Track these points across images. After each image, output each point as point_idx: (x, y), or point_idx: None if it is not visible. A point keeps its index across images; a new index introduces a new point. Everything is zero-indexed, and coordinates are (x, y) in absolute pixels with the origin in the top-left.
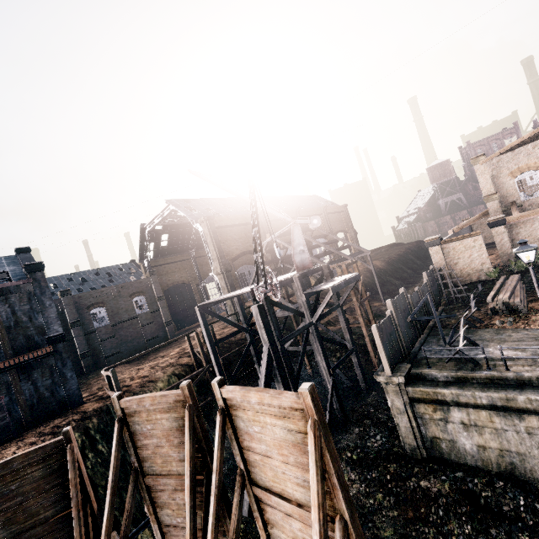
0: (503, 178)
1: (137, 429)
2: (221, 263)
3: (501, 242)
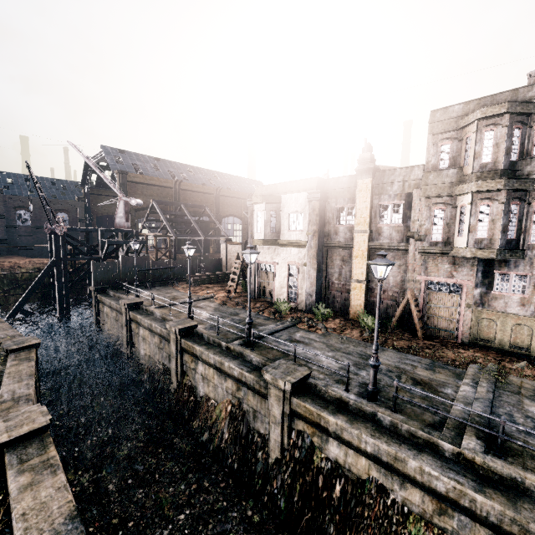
0: None
1: None
2: None
3: None
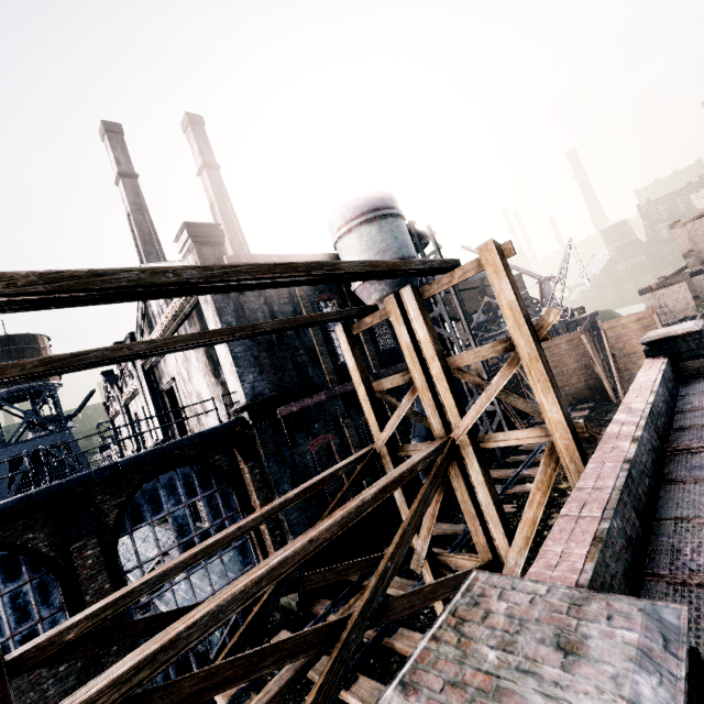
0: (698, 239)
1: (548, 354)
2: None
3: (701, 288)
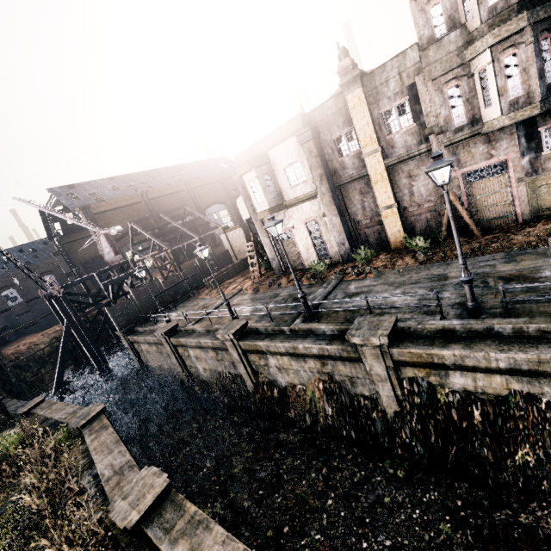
0: None
1: None
2: None
3: None
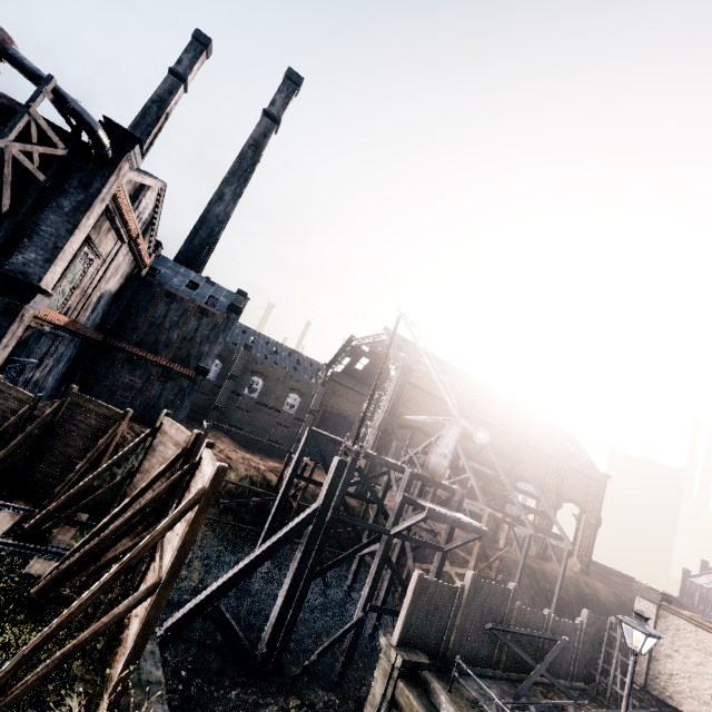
0: None
1: (156, 445)
2: (386, 419)
3: None
